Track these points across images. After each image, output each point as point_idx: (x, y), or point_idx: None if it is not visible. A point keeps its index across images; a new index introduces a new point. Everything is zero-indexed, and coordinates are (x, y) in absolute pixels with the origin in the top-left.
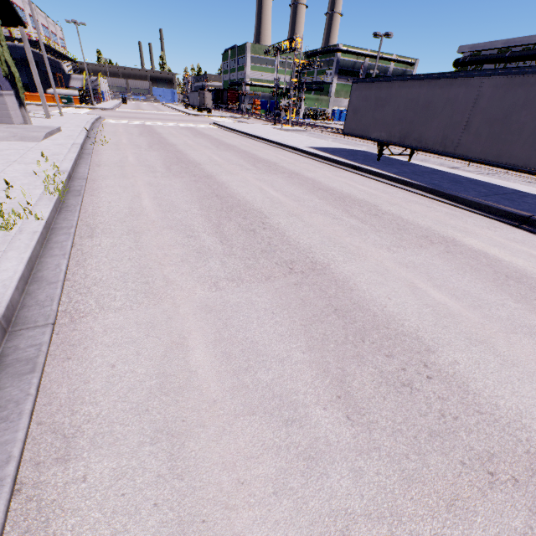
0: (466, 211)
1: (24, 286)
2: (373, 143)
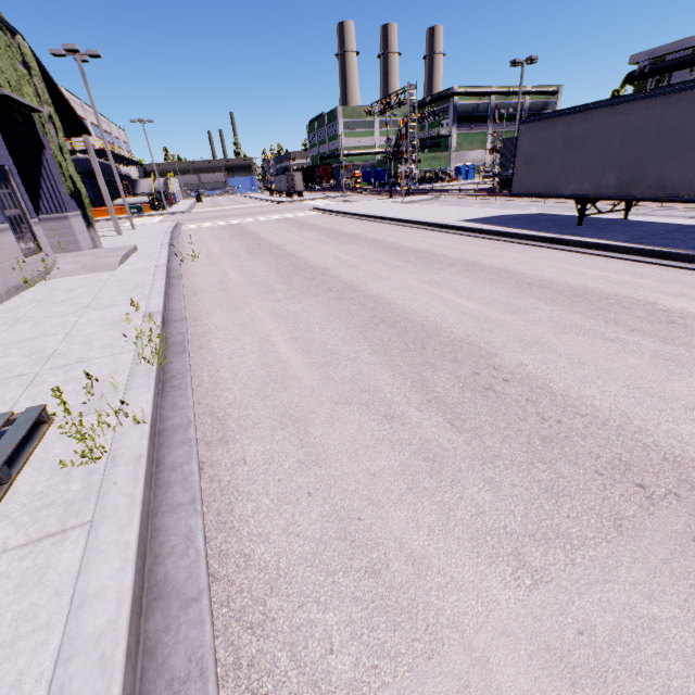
0: None
1: (138, 627)
2: (542, 201)
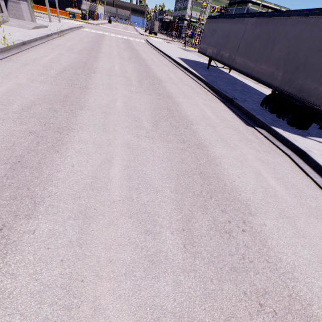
0: (211, 94)
1: None
2: None
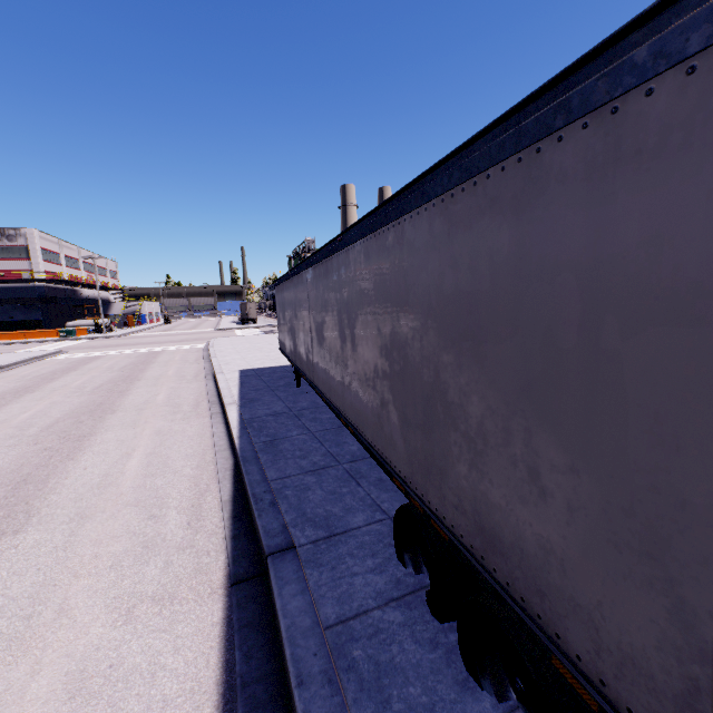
0: (220, 523)
1: None
2: None
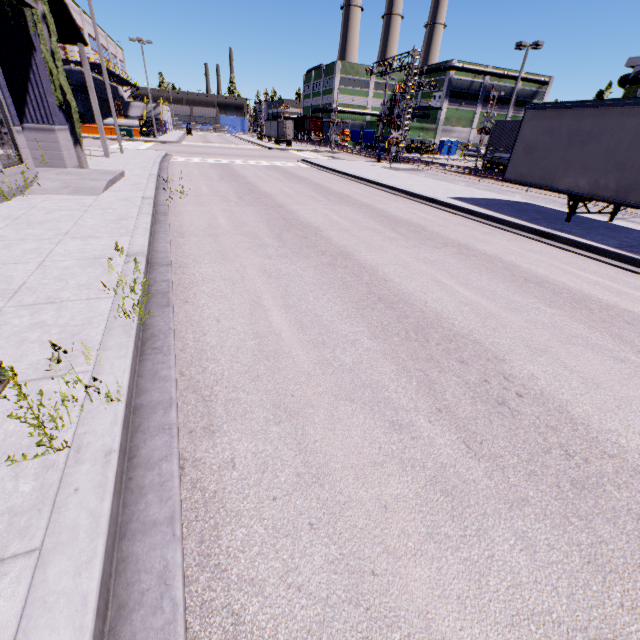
0: None
1: None
2: (525, 189)
